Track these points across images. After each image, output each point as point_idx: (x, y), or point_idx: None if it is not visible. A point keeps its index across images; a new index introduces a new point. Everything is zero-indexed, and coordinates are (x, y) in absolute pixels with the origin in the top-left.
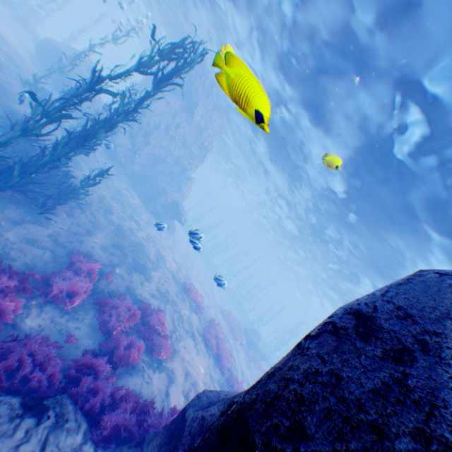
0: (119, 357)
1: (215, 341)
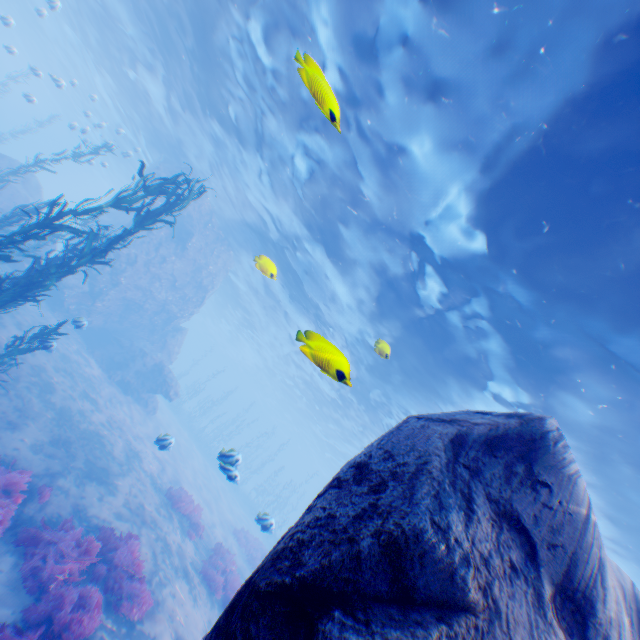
0: (61, 627)
1: (224, 579)
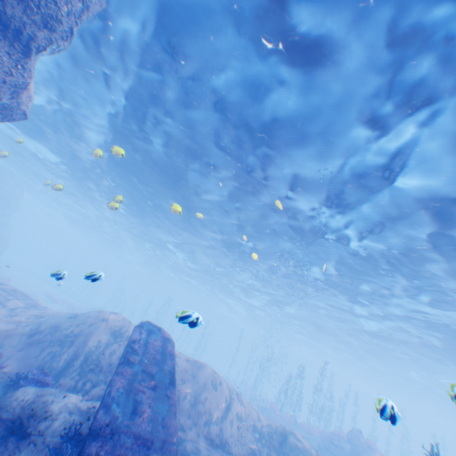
0: None
1: None
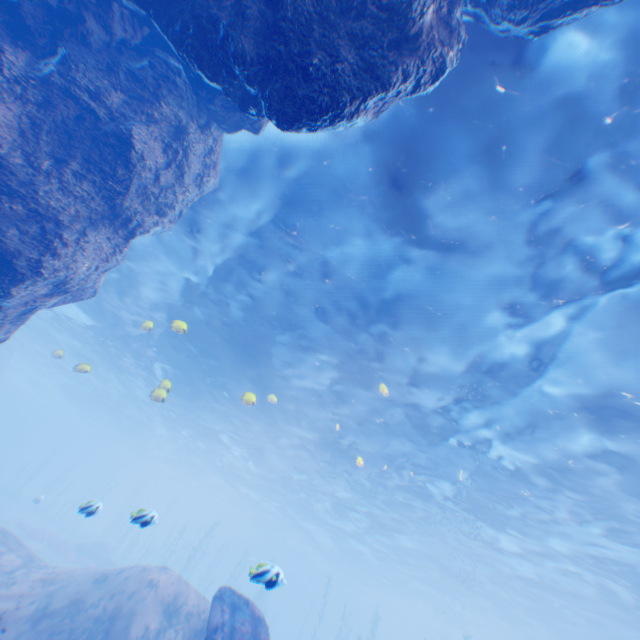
0: None
1: None
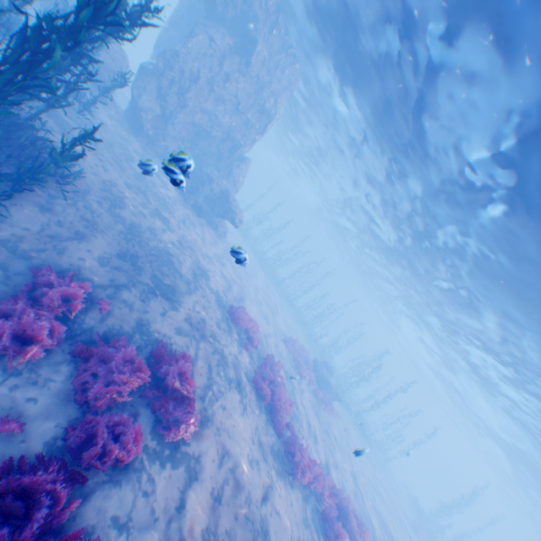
0: (95, 456)
1: (271, 390)
